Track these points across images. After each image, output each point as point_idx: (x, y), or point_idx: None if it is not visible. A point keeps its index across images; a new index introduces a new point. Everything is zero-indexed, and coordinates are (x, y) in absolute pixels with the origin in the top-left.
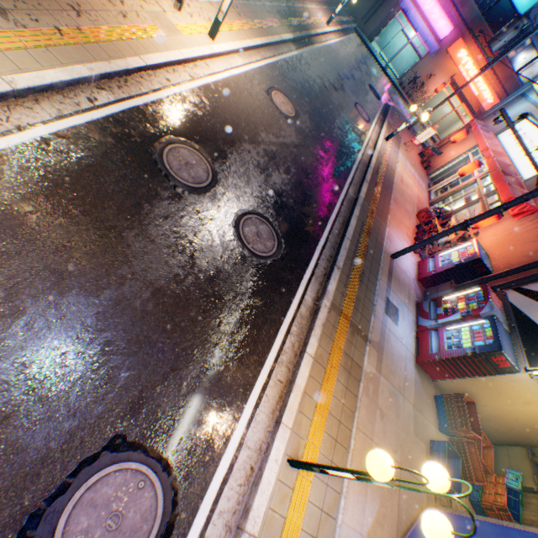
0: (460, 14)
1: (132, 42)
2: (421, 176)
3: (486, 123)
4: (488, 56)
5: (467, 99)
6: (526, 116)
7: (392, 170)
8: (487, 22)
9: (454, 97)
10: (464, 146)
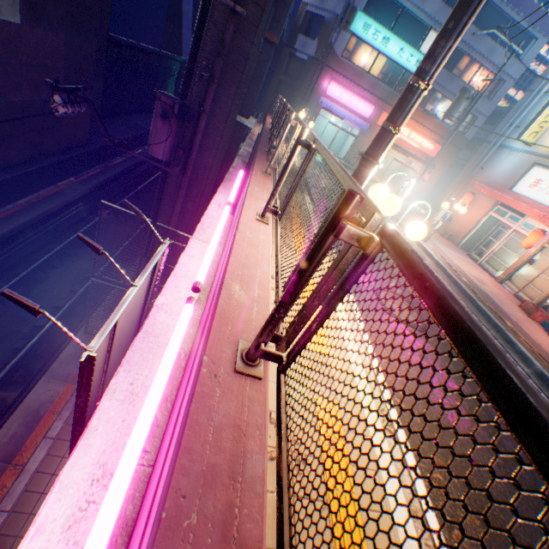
0: (375, 95)
1: (367, 531)
2: (457, 251)
3: (479, 178)
4: (414, 117)
5: (412, 153)
6: (532, 165)
7: (464, 275)
8: (399, 93)
9: (392, 153)
10: (477, 207)
